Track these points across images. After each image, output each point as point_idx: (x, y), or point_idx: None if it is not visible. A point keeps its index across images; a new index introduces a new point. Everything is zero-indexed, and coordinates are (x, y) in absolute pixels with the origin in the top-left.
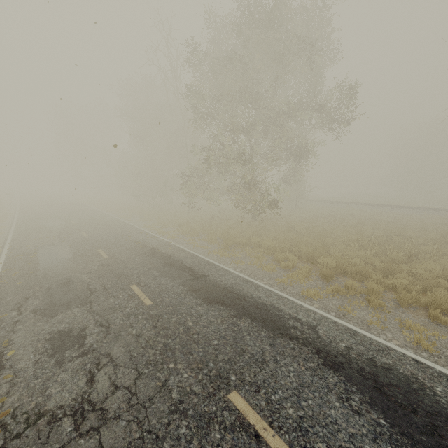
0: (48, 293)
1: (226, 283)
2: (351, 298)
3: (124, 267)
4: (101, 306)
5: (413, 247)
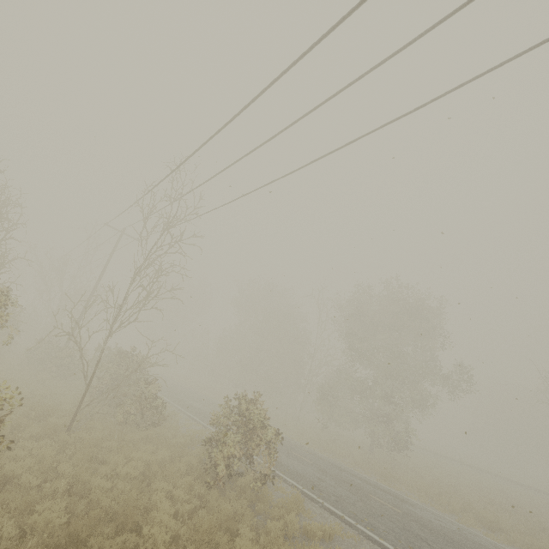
0: (322, 484)
1: (427, 511)
2: (519, 548)
3: (340, 476)
4: (373, 504)
5: (541, 521)
